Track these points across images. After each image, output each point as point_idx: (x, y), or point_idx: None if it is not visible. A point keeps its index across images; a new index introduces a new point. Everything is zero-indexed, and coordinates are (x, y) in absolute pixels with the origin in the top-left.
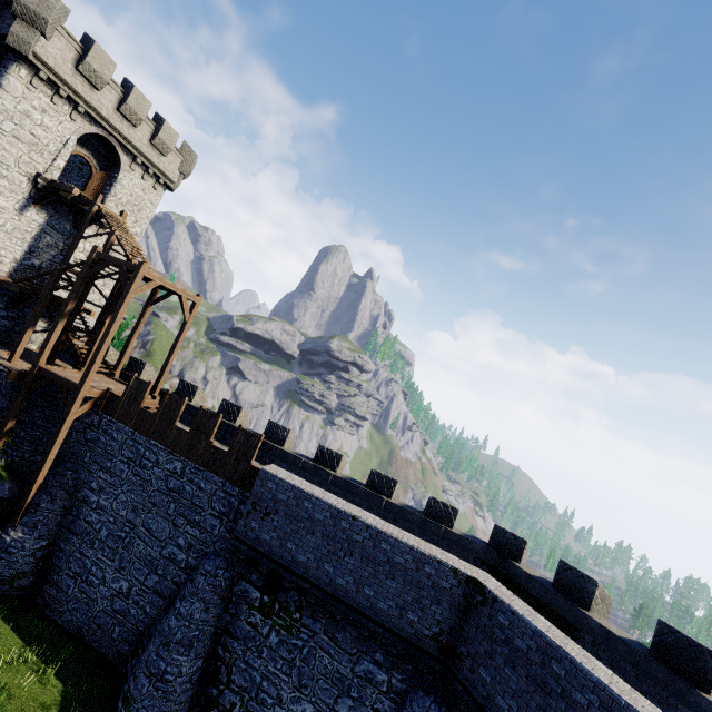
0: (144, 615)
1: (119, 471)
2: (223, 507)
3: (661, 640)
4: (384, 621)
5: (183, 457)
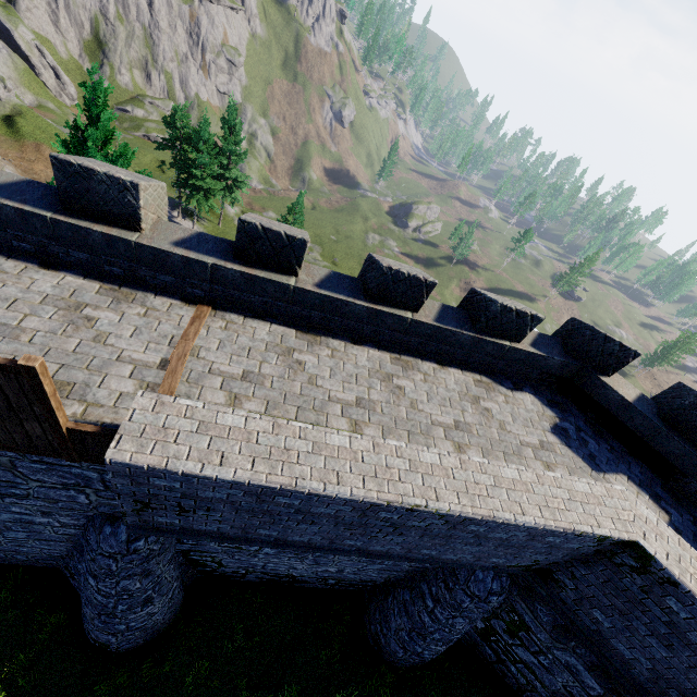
0: (46, 551)
1: None
2: (62, 480)
3: None
4: (449, 564)
5: None
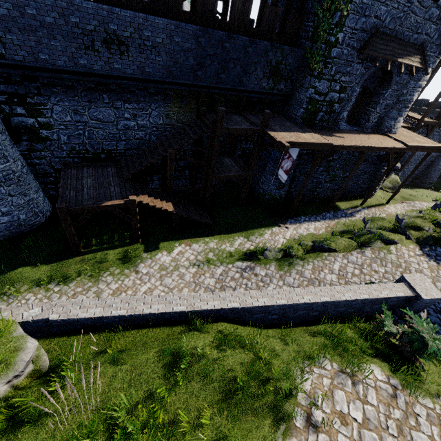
0: (418, 172)
1: None
2: None
3: None
4: None
5: None
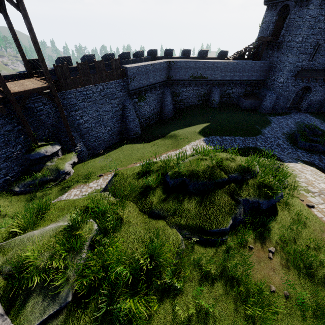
0: (118, 128)
1: (83, 106)
2: (120, 88)
3: (184, 53)
4: (160, 81)
5: (100, 84)
